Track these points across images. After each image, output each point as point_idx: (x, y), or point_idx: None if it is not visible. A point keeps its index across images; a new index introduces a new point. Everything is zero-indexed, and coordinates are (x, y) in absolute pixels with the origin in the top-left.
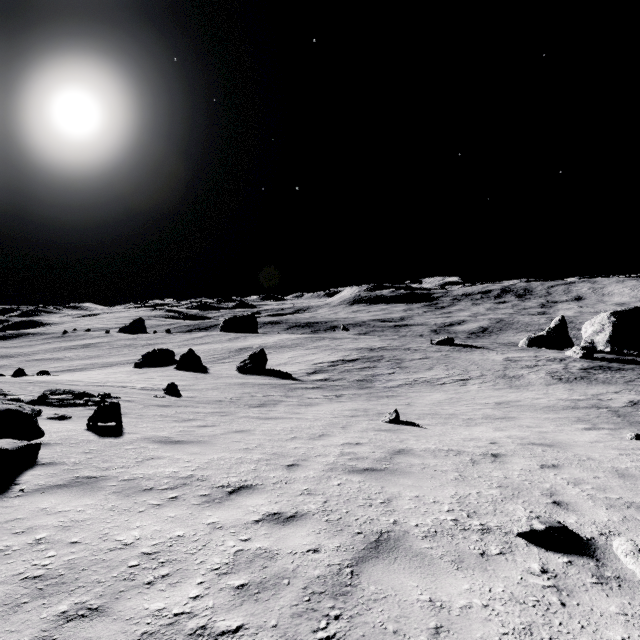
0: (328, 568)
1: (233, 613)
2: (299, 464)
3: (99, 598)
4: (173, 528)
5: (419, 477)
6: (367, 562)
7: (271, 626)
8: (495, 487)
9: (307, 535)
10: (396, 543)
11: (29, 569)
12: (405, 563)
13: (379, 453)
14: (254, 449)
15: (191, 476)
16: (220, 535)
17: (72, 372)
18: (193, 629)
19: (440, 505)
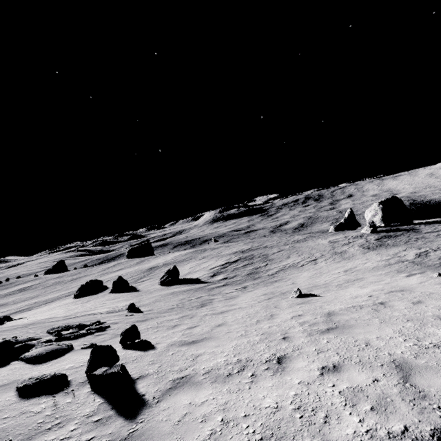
0: (397, 387)
1: (391, 422)
2: (287, 336)
3: (314, 438)
4: (284, 391)
5: (361, 326)
6: (410, 378)
7: (418, 421)
8: (406, 321)
9: (359, 374)
10: (407, 364)
11: (249, 437)
12: (427, 373)
13: (320, 318)
14: (247, 334)
15: (239, 360)
16: (316, 387)
17: (23, 312)
18: (386, 435)
19: (396, 339)
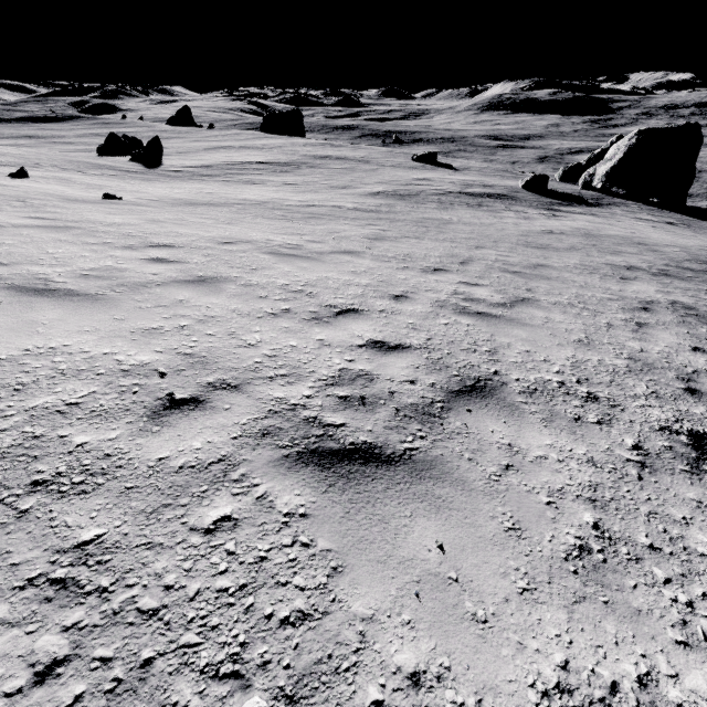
0: None
1: None
2: None
3: None
4: None
5: None
6: None
7: None
8: None
9: None
10: None
11: None
12: None
13: None
14: None
15: None
16: None
17: None
18: None
19: None
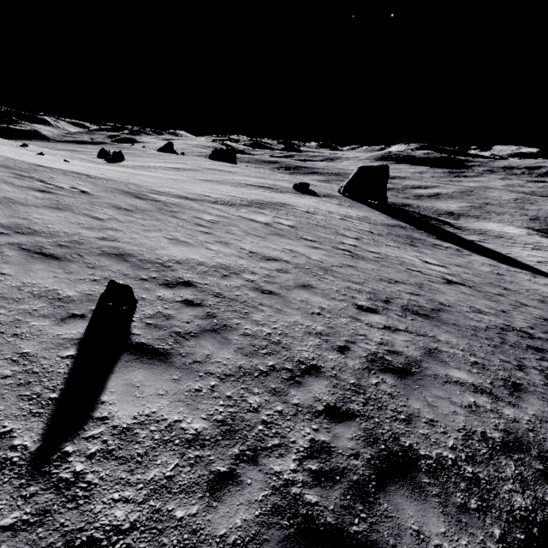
0: None
1: None
2: None
3: None
4: None
5: None
6: None
7: None
8: None
9: None
10: None
11: None
12: None
13: None
14: None
15: None
16: None
17: None
18: None
19: None
